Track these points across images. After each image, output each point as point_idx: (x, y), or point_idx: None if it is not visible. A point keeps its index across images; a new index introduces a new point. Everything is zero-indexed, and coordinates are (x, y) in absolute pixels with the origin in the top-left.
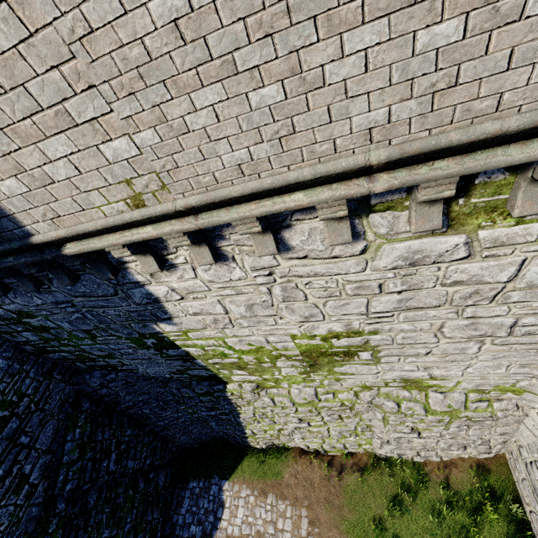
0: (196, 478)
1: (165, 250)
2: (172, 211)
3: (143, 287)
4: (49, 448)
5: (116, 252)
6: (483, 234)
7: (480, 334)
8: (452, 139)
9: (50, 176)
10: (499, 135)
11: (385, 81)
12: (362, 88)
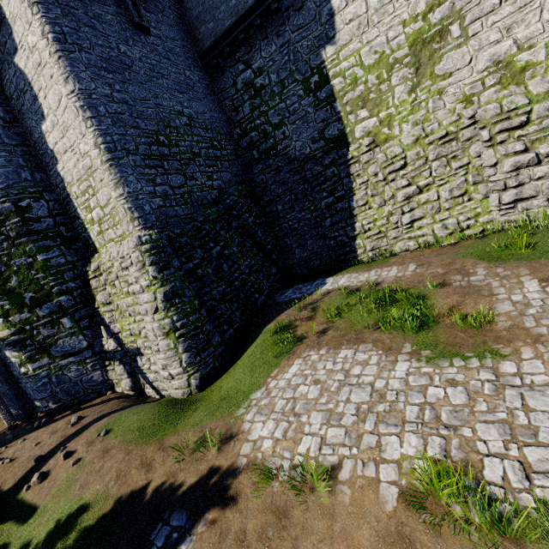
0: (301, 284)
1: None
2: None
3: (330, 2)
4: (224, 183)
5: None
6: None
7: None
8: None
9: None
10: None
11: None
12: None
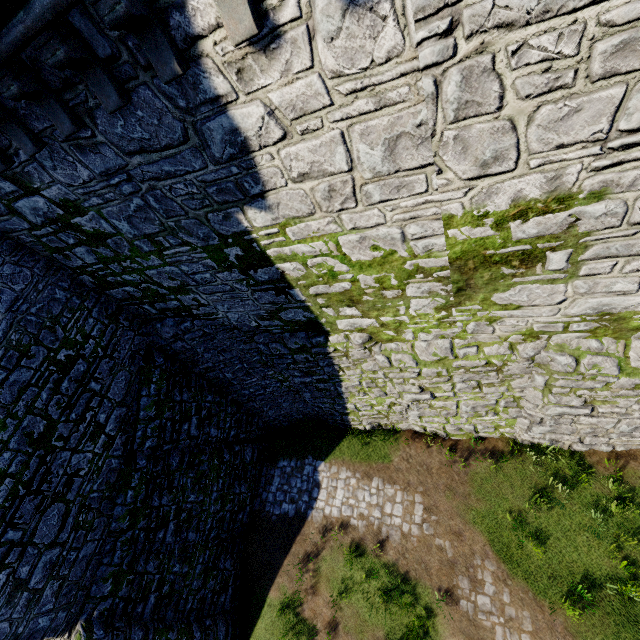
0: (286, 458)
1: None
2: None
3: (225, 111)
4: (123, 401)
5: None
6: None
7: None
8: None
9: None
10: None
11: None
12: None
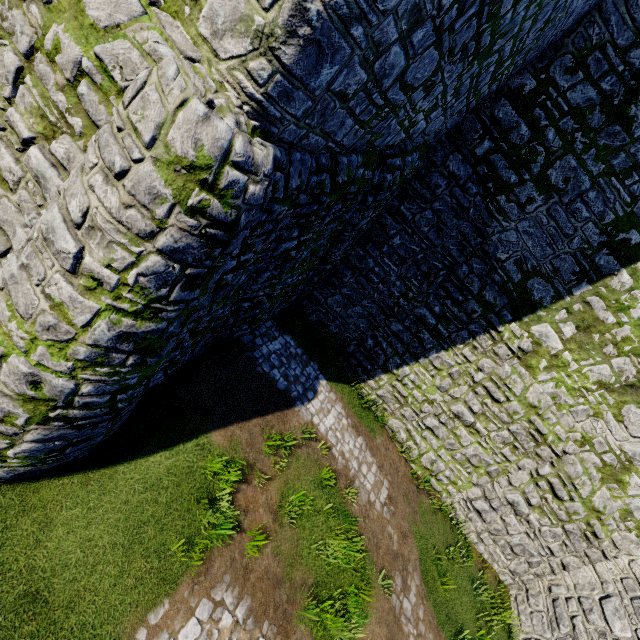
0: (295, 340)
1: None
2: None
3: None
4: (422, 132)
5: None
6: None
7: None
8: None
9: None
10: None
11: None
12: None
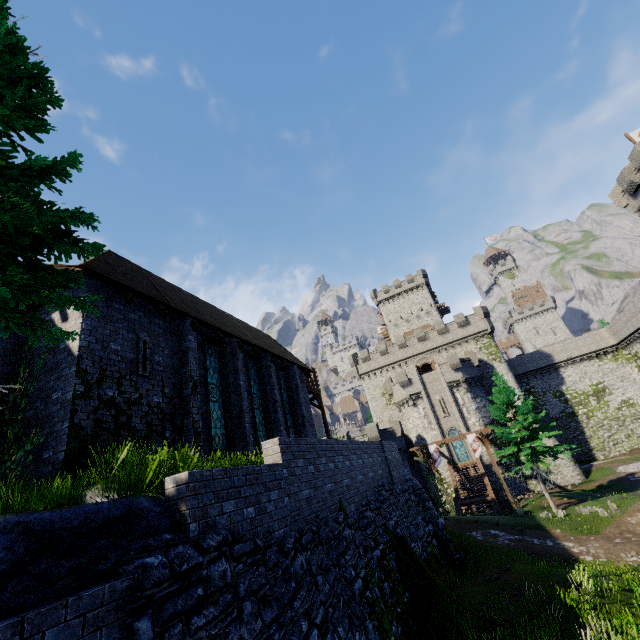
0: None
1: (566, 367)
2: (571, 358)
3: (561, 375)
4: None
5: (562, 365)
6: (603, 361)
7: (621, 379)
8: (591, 351)
9: (560, 356)
10: (594, 351)
11: (585, 349)
12: (584, 349)
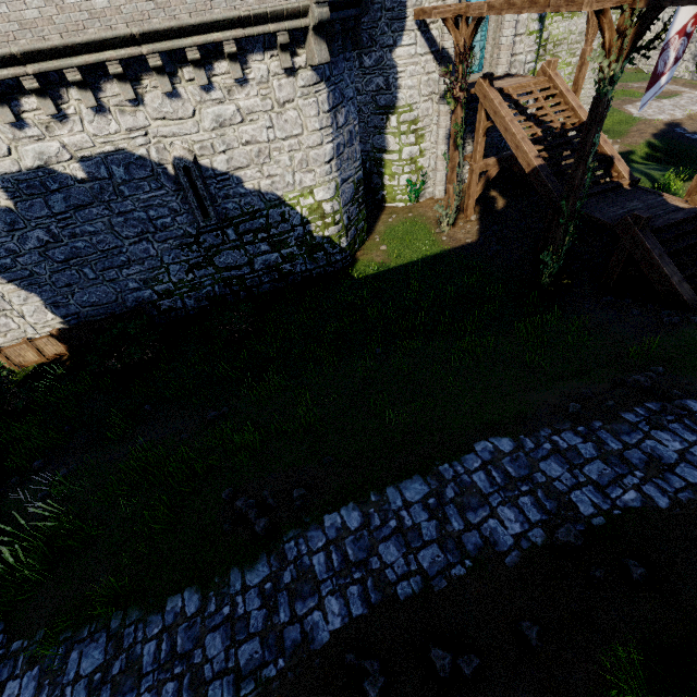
0: None
1: None
2: None
3: None
4: None
5: None
6: None
7: None
8: None
9: None
10: None
11: None
12: None
